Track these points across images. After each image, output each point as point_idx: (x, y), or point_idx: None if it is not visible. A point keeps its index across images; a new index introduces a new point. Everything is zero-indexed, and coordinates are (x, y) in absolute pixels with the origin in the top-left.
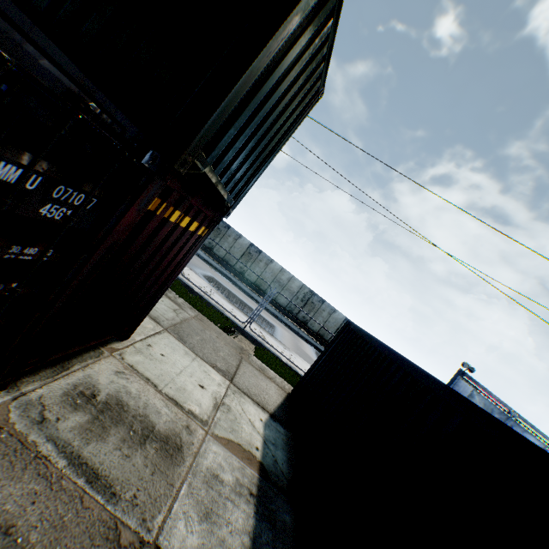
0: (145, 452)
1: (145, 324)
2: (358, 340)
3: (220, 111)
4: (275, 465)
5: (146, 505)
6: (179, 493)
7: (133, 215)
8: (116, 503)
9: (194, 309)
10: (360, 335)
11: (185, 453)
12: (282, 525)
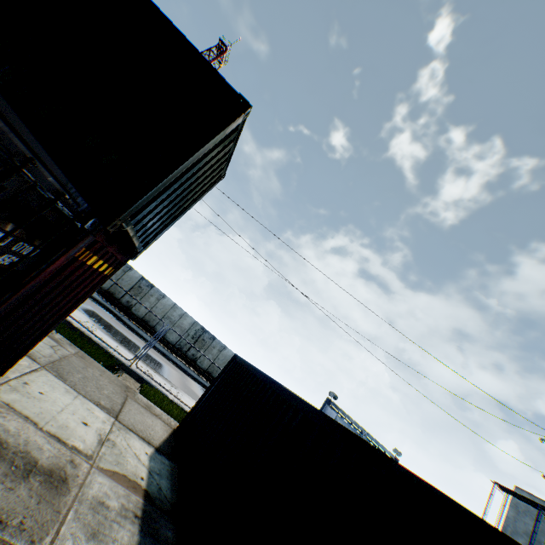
0: (30, 484)
1: (20, 361)
2: (242, 370)
3: (149, 194)
4: (160, 491)
5: (34, 529)
6: (67, 518)
7: (63, 261)
8: (4, 528)
9: (75, 345)
10: (244, 366)
11: (71, 484)
12: (165, 539)
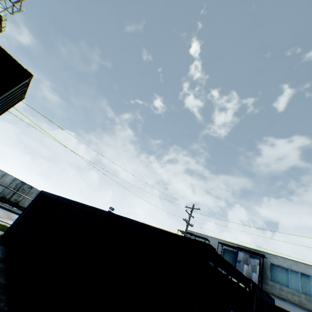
0: None
1: None
2: (45, 196)
3: None
4: None
5: None
6: None
7: None
8: None
9: None
10: (46, 194)
11: None
12: None
